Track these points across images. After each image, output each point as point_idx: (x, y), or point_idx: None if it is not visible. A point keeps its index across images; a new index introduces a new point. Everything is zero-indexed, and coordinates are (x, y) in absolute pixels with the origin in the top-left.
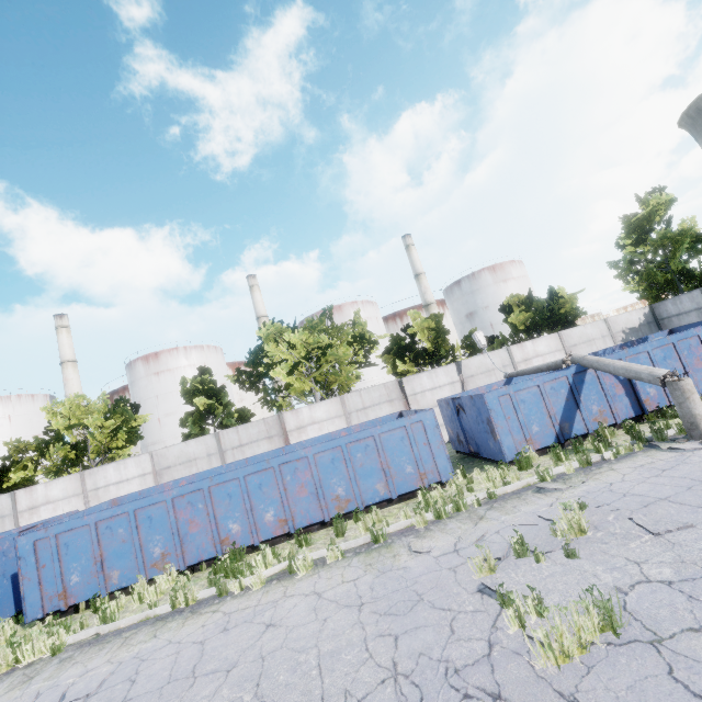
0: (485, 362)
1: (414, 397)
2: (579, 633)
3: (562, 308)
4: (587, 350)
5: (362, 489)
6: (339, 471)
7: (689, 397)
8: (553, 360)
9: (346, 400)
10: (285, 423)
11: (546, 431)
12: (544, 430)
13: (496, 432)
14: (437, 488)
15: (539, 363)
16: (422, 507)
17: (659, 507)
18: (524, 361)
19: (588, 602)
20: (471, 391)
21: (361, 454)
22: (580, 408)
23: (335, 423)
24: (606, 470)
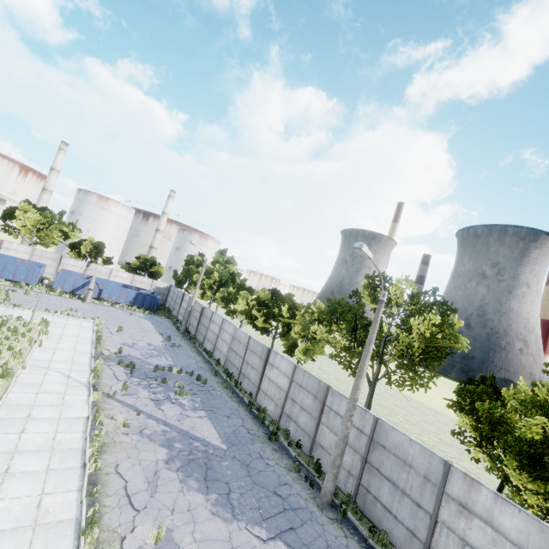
0: (100, 268)
1: (63, 264)
2: (1, 292)
3: (151, 269)
4: (139, 285)
5: (4, 274)
6: (1, 267)
7: (89, 294)
8: (125, 281)
9: (35, 250)
10: (3, 244)
11: (69, 289)
12: (69, 288)
13: (54, 282)
14: (28, 285)
15: (119, 279)
16: (13, 283)
17: (46, 298)
18: (115, 276)
19: (6, 292)
20: (76, 272)
21: (11, 267)
22: (83, 289)
23: (25, 255)
24: (60, 297)
